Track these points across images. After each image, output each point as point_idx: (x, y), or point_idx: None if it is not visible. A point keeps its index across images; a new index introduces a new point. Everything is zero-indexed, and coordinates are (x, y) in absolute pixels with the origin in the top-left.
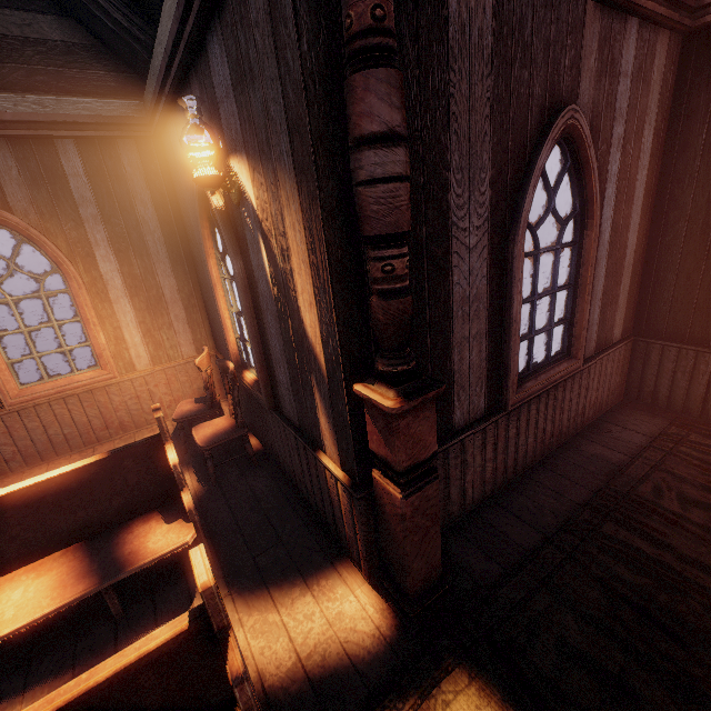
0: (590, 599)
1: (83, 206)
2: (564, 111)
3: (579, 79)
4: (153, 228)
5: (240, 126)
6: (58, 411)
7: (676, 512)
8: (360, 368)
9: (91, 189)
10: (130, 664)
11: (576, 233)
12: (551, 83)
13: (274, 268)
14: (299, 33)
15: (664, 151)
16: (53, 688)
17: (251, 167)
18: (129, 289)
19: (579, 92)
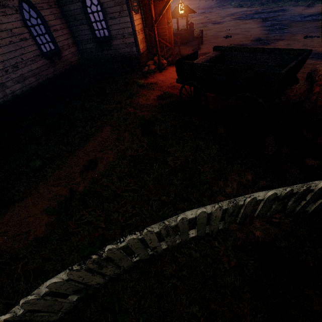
0: None
1: None
2: None
3: None
4: None
5: None
6: None
7: None
8: None
9: None
10: None
11: None
12: None
13: None
14: None
15: None
16: None
17: None
18: None
19: None
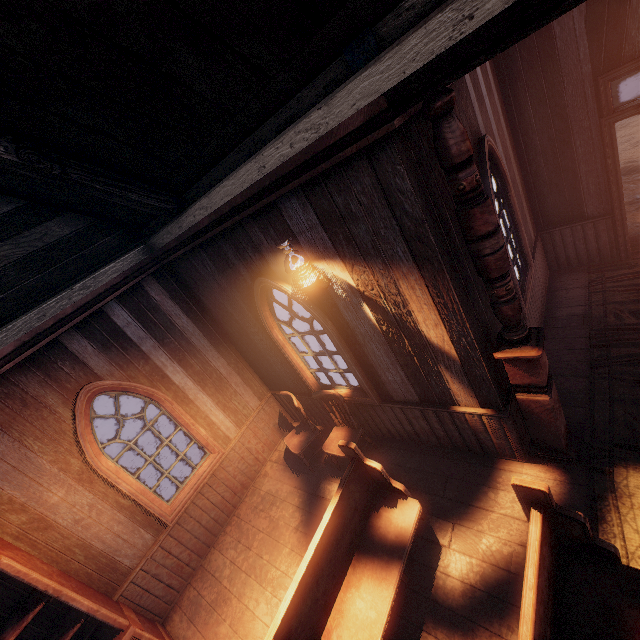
0: (639, 393)
1: (143, 343)
2: (485, 141)
3: (476, 117)
4: (192, 330)
5: (332, 244)
6: (200, 504)
7: (636, 323)
8: (482, 344)
9: (142, 328)
10: (540, 547)
11: (503, 197)
12: (471, 130)
13: (383, 315)
14: (416, 196)
15: (509, 120)
16: (417, 639)
17: (349, 264)
18: (199, 384)
19: (479, 124)
